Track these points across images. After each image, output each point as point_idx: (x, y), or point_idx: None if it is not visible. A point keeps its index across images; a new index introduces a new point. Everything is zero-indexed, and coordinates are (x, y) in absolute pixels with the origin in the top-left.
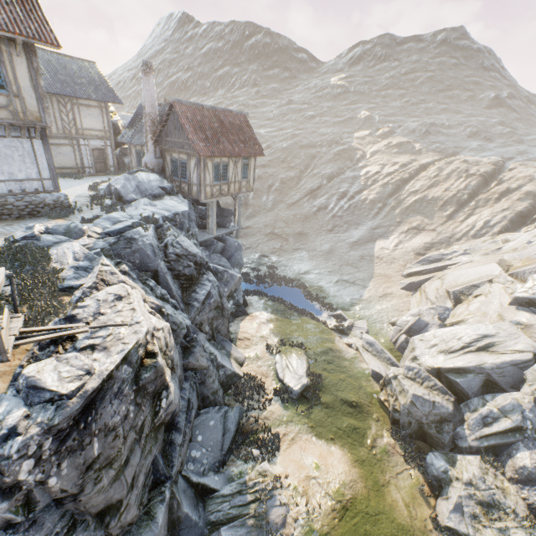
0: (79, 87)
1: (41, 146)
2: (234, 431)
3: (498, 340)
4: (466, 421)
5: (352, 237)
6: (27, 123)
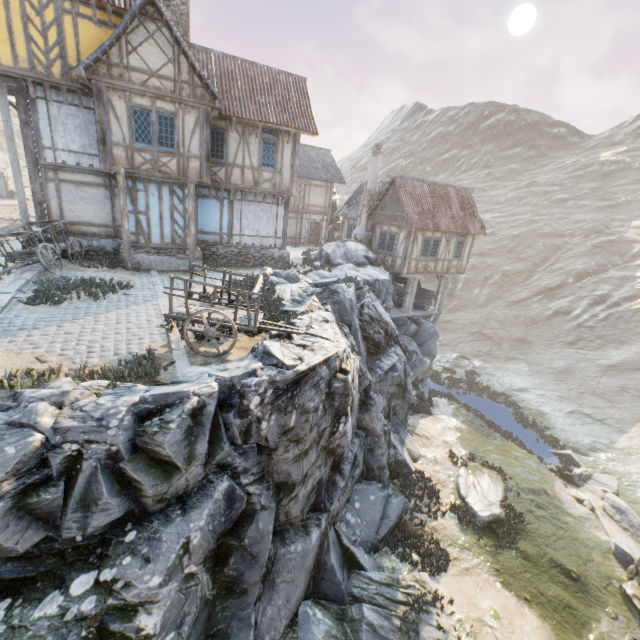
0: (314, 170)
1: (282, 212)
2: (393, 521)
3: None
4: None
5: (607, 358)
6: (279, 192)
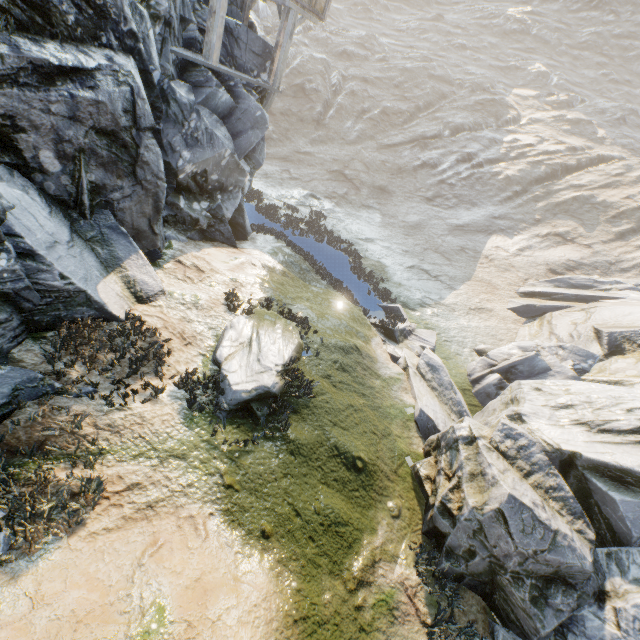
0: None
1: None
2: None
3: None
4: (611, 599)
5: (457, 218)
6: None
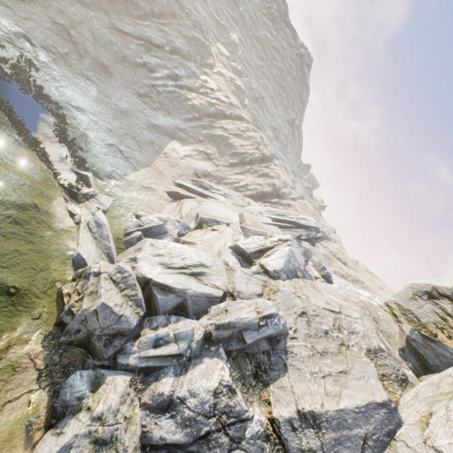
0: None
1: None
2: None
3: (209, 272)
4: (141, 337)
5: (156, 119)
6: None
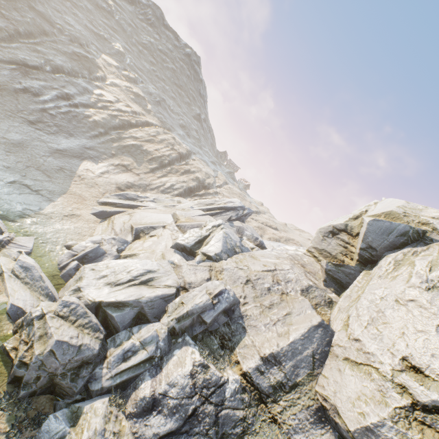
0: None
1: None
2: None
3: (158, 276)
4: (108, 358)
5: (58, 143)
6: None
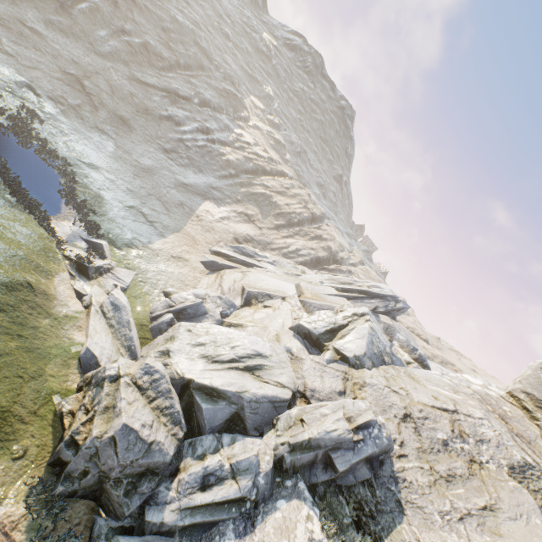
0: None
1: None
2: None
3: (269, 364)
4: (181, 473)
5: (185, 177)
6: None
